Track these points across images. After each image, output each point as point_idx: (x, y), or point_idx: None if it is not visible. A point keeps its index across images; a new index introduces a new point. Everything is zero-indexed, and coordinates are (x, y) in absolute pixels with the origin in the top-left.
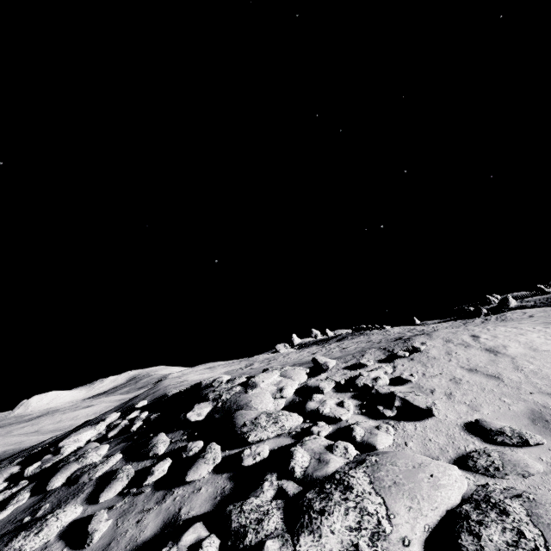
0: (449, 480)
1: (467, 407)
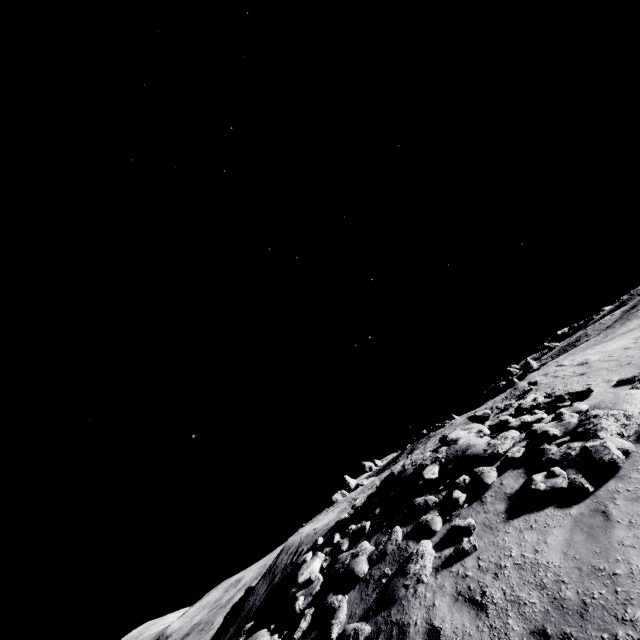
0: (635, 391)
1: (604, 382)
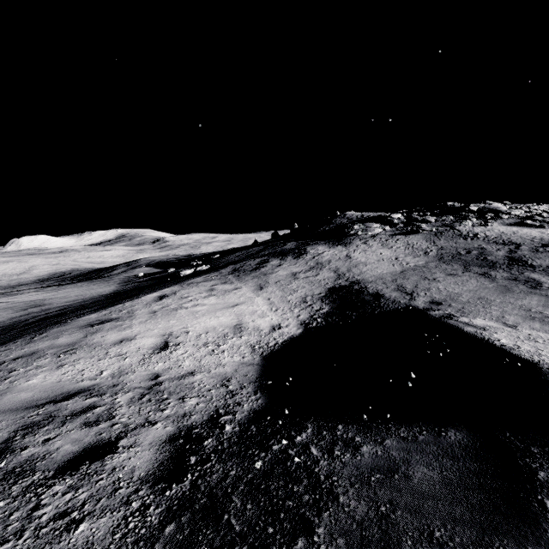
0: None
1: None
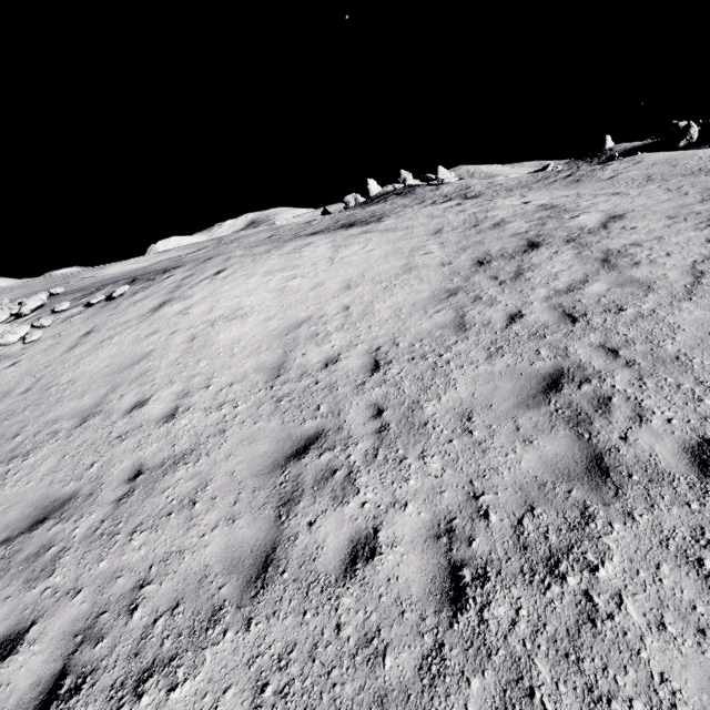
0: None
1: None
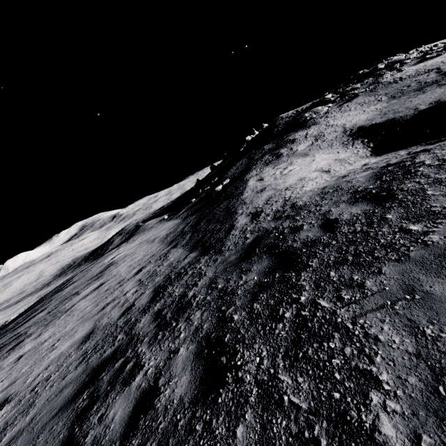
0: None
1: None
